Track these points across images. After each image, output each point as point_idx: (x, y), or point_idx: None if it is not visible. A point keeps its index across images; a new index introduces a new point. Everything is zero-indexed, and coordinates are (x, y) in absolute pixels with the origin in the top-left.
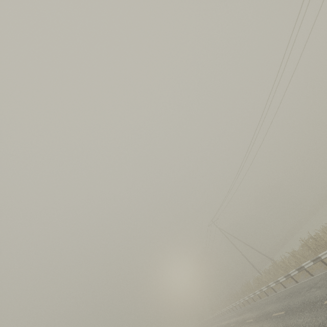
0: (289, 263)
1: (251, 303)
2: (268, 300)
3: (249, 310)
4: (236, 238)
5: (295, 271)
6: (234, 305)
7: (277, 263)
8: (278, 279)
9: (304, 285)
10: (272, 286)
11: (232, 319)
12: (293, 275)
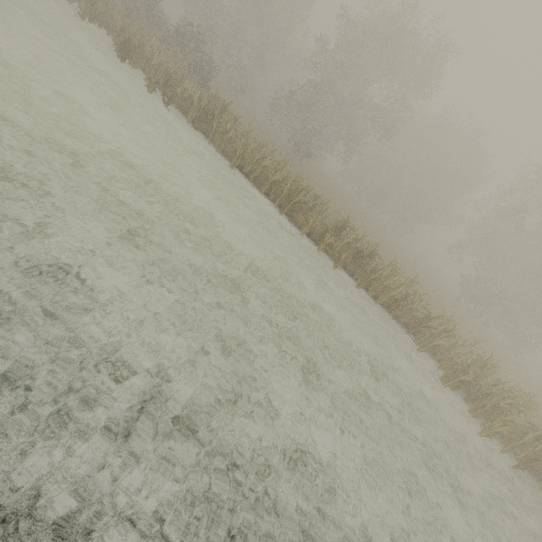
0: None
1: None
2: None
3: None
4: None
5: None
6: None
7: None
8: None
9: None
10: None
11: None
12: None
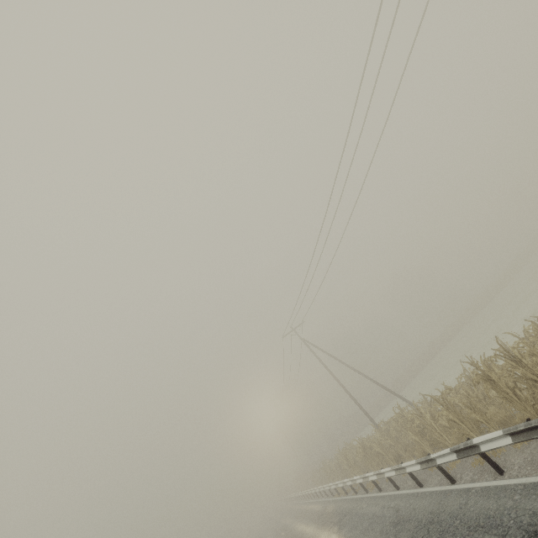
0: (433, 419)
1: (350, 493)
2: (376, 512)
3: (338, 520)
4: (336, 359)
5: (449, 454)
6: (321, 489)
7: (406, 414)
8: (403, 466)
9: (478, 511)
10: (388, 476)
11: (309, 527)
12: (441, 462)
